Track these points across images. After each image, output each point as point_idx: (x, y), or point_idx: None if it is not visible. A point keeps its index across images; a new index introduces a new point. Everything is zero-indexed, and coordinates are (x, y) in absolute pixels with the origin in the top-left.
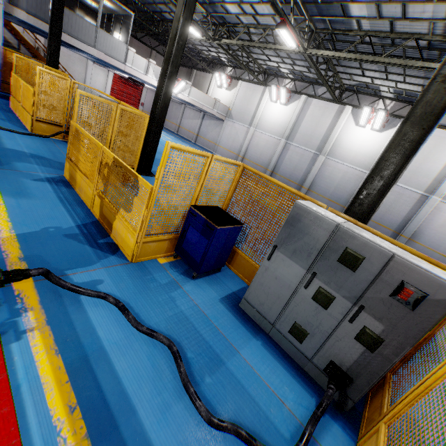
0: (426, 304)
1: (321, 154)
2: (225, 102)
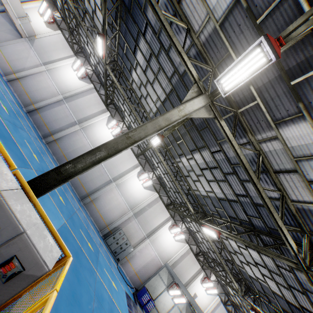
0: (19, 278)
1: (79, 125)
2: (36, 28)
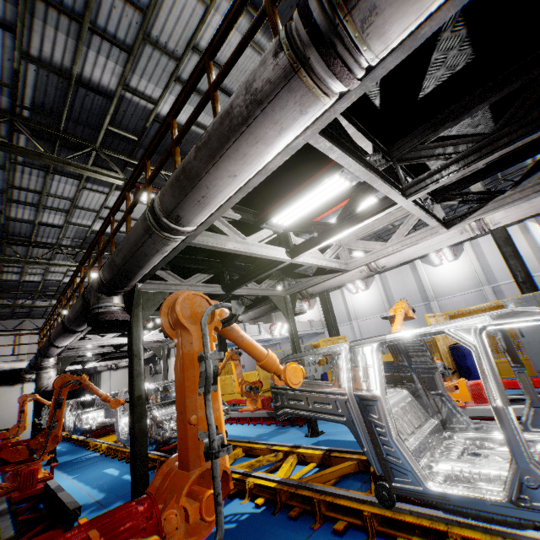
0: None
1: (430, 301)
2: (314, 318)
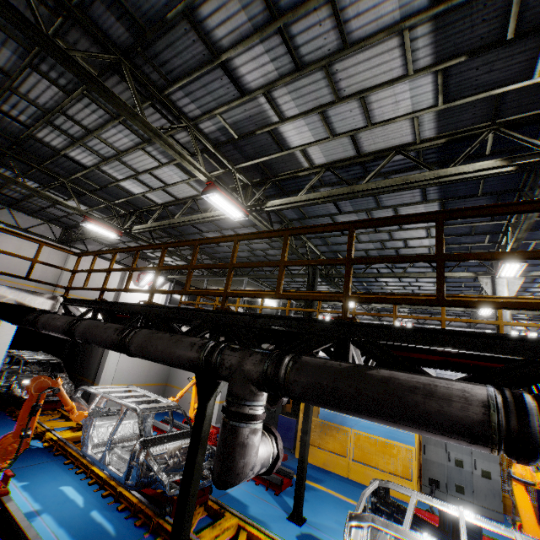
0: None
1: None
2: None
